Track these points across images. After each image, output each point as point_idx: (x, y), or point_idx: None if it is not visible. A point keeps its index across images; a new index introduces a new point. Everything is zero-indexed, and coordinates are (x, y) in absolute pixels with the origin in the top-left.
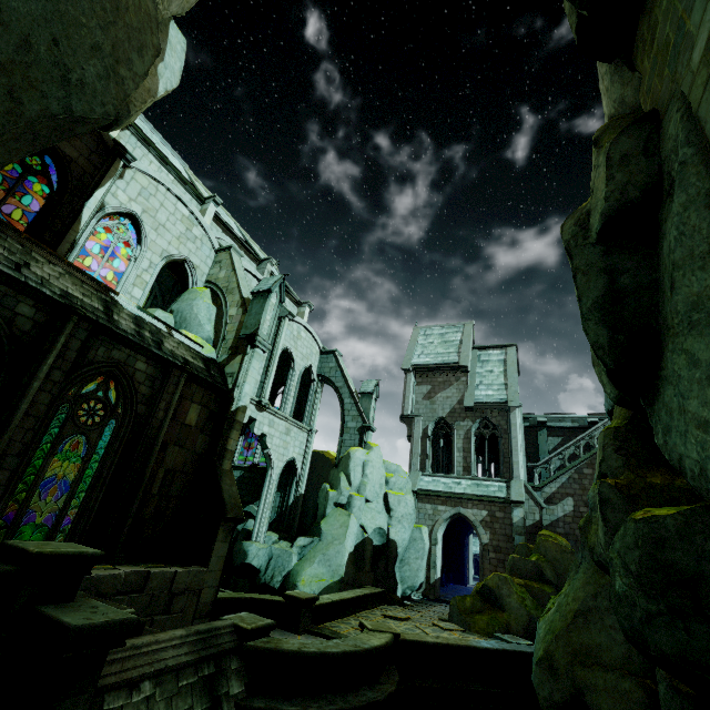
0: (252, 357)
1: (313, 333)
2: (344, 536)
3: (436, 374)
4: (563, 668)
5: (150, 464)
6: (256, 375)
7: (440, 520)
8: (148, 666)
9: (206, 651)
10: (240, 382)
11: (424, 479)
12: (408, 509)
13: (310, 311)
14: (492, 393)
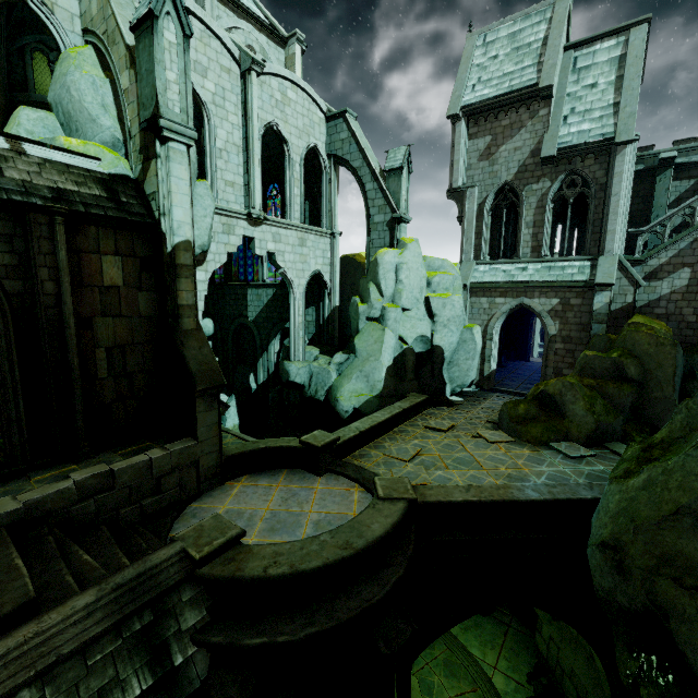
0: (168, 161)
1: (306, 89)
2: (379, 352)
3: (499, 114)
4: (638, 571)
5: (71, 352)
6: (236, 178)
7: (498, 314)
8: (25, 670)
9: (136, 603)
10: (164, 206)
11: (479, 270)
12: (456, 312)
13: (302, 50)
14: (588, 127)
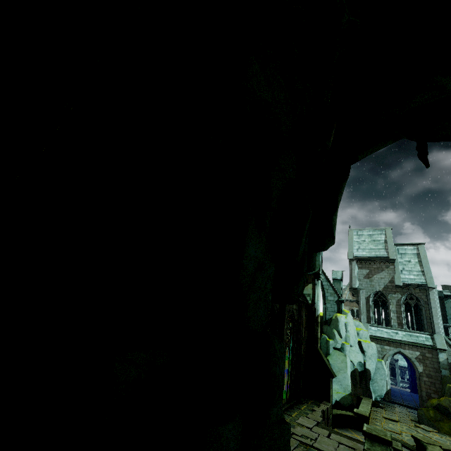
0: (318, 286)
1: None
2: (346, 368)
3: (371, 262)
4: None
5: (302, 353)
6: None
7: (387, 355)
8: None
9: None
10: (315, 300)
11: (372, 329)
12: (373, 351)
13: None
14: (413, 277)
